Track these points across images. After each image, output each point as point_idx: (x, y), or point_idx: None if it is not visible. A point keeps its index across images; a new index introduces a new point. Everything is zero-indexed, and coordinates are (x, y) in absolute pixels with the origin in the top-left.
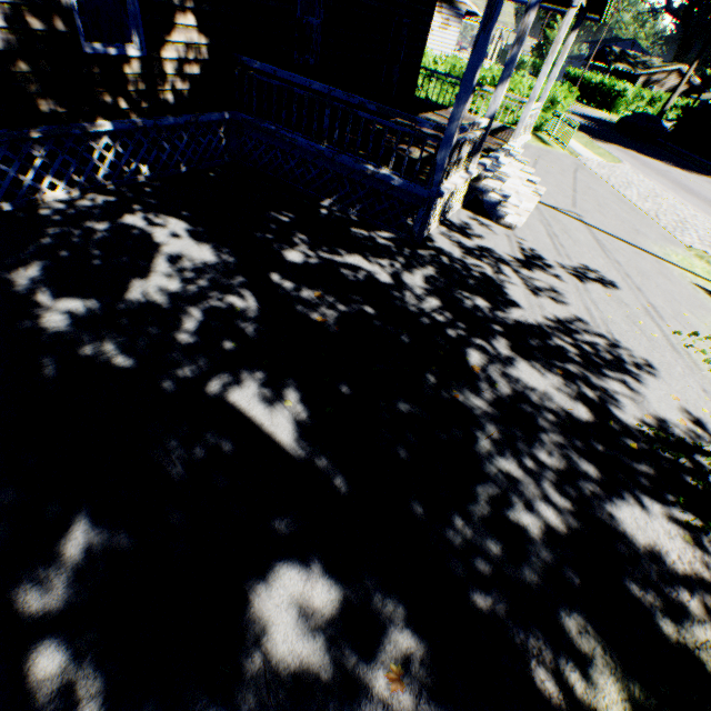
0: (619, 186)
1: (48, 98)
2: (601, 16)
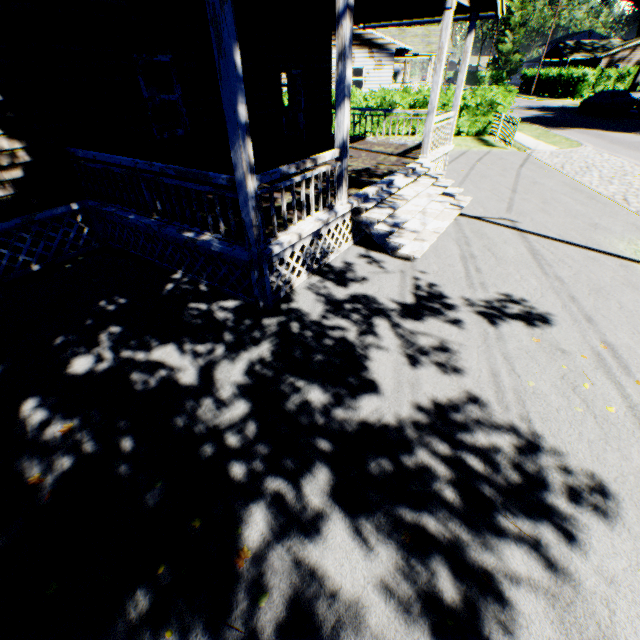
0: (575, 172)
1: None
2: (495, 10)
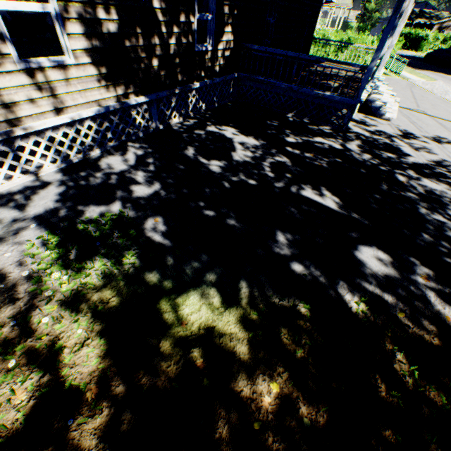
0: (440, 94)
1: (181, 74)
2: None
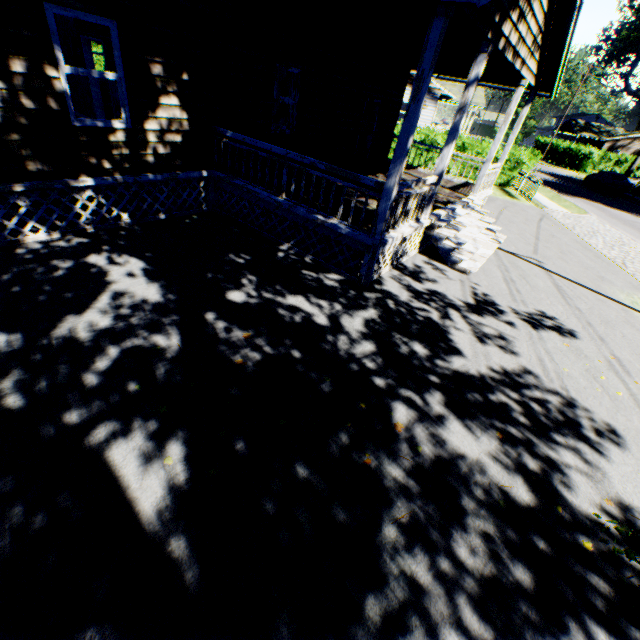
0: (584, 234)
1: (36, 160)
2: (551, 93)
